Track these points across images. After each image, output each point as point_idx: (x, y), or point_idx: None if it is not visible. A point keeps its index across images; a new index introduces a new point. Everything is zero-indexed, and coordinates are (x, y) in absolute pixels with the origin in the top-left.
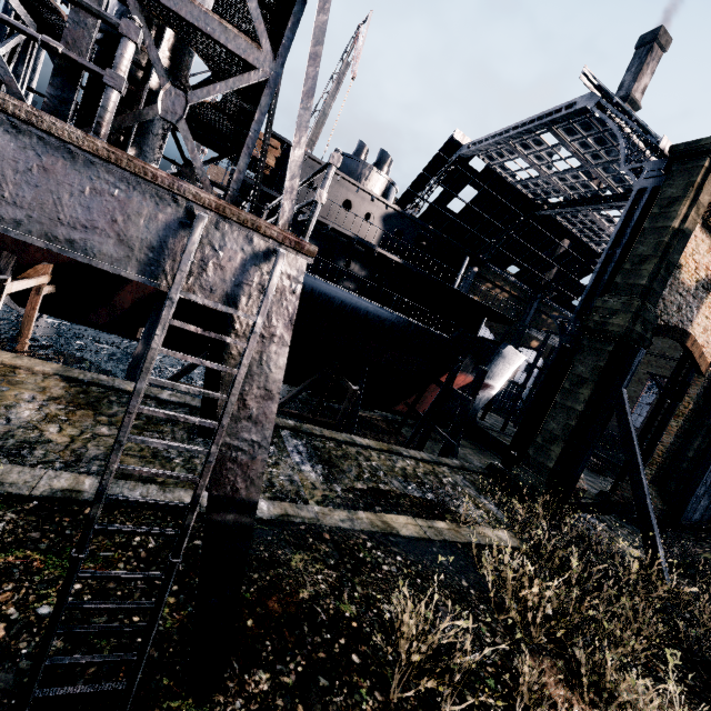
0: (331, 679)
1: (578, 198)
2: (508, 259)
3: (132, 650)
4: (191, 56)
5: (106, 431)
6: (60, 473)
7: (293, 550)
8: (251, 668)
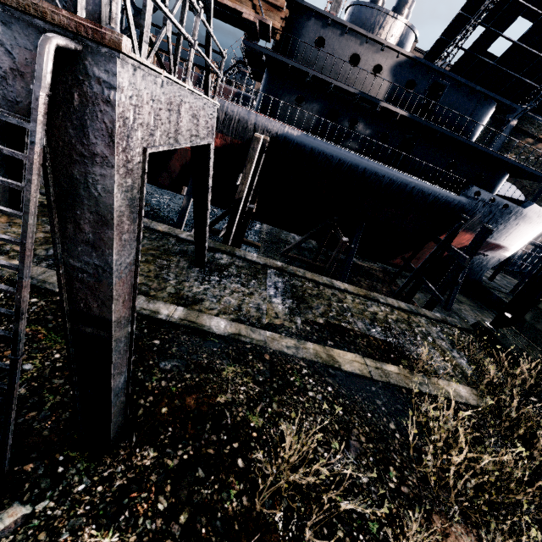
0: (209, 473)
1: None
2: None
3: (67, 407)
4: None
5: None
6: None
7: (230, 362)
8: (145, 444)
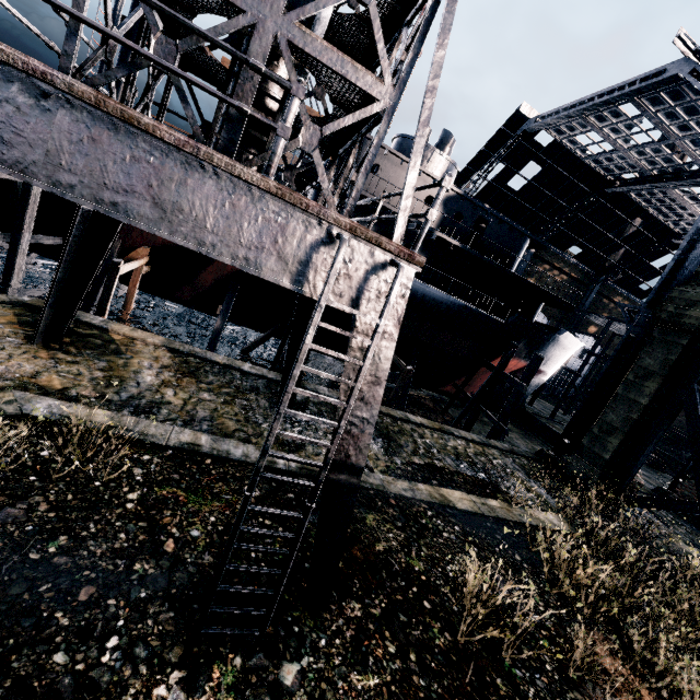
0: (409, 617)
1: (657, 173)
2: (569, 239)
3: None
4: (306, 78)
5: (207, 397)
6: (183, 430)
7: (366, 510)
8: (346, 598)
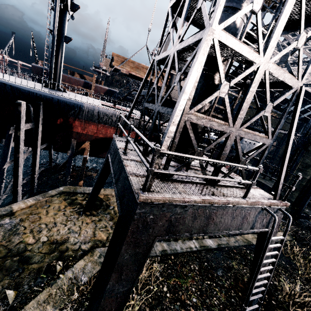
0: None
1: (291, 62)
2: None
3: (222, 310)
4: None
5: None
6: (156, 244)
7: (231, 260)
8: None
